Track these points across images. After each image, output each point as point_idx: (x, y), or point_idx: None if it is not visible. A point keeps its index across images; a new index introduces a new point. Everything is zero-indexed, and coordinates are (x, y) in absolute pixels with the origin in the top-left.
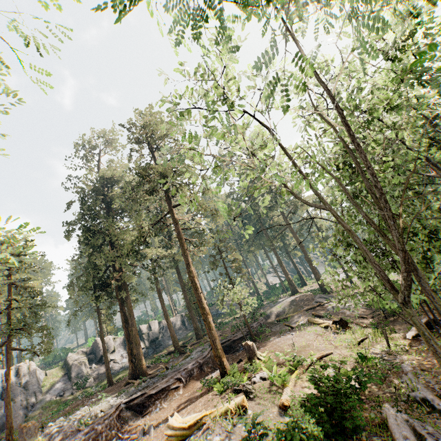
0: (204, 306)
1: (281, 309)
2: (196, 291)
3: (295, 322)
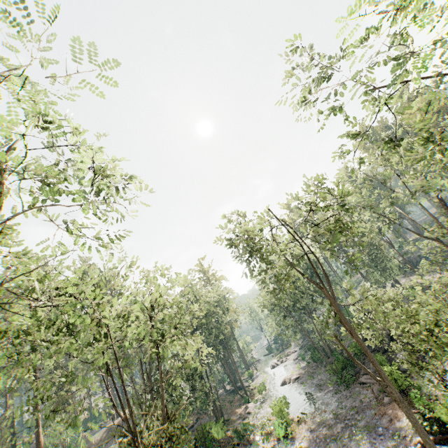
0: (41, 439)
1: (99, 437)
2: (38, 426)
3: (108, 445)
